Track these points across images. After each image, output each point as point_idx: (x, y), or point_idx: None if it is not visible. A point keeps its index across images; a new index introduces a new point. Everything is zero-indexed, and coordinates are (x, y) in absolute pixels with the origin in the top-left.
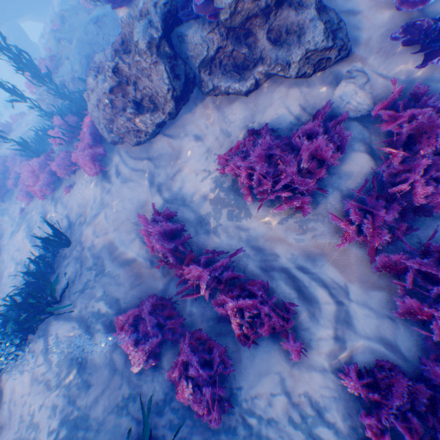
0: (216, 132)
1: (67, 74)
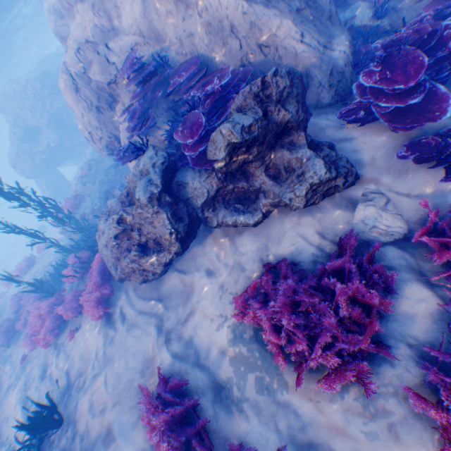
0: (228, 264)
1: (88, 208)
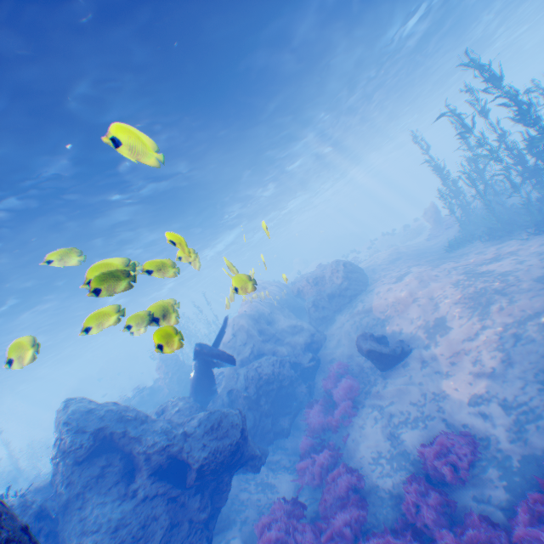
0: None
1: None
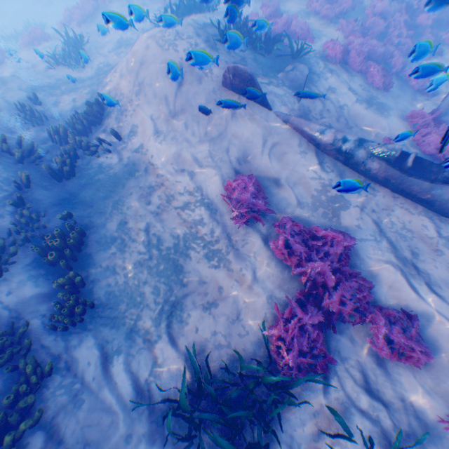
0: None
1: None
